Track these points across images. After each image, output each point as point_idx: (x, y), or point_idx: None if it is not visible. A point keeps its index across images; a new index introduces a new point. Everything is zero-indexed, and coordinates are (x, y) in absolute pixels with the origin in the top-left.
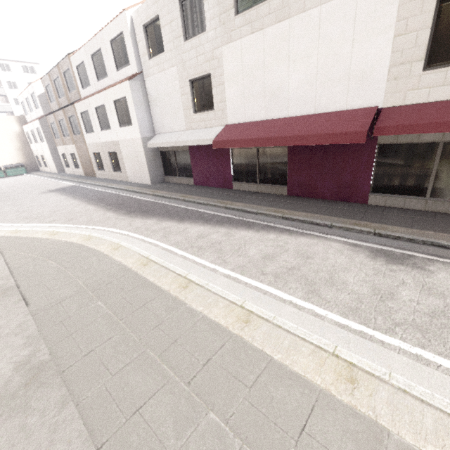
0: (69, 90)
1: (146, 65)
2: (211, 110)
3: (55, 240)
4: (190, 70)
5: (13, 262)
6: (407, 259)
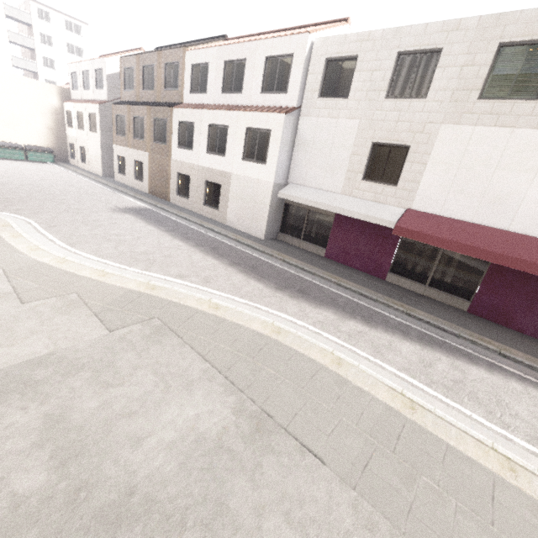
0: (166, 86)
1: (310, 103)
2: (393, 186)
3: (230, 321)
4: (379, 132)
5: (208, 356)
6: None
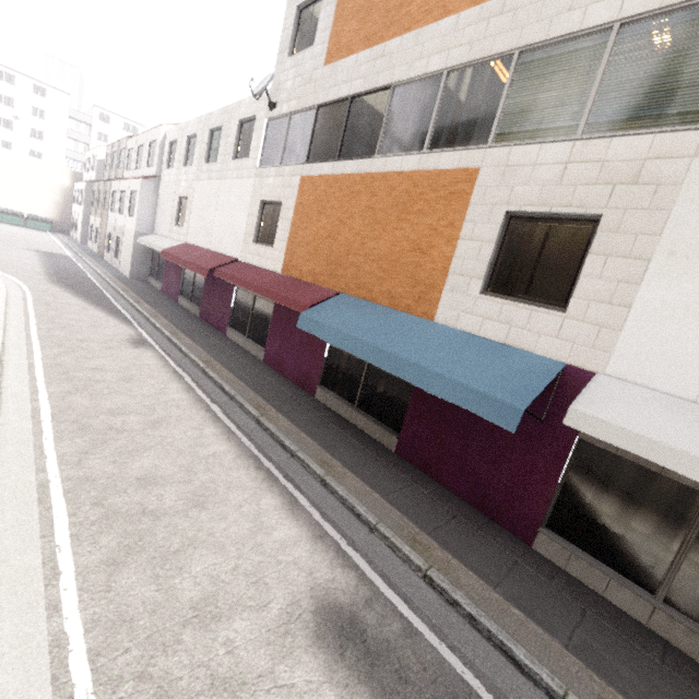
0: (120, 167)
1: (164, 173)
2: (183, 227)
3: None
4: (181, 190)
5: None
6: (144, 345)
